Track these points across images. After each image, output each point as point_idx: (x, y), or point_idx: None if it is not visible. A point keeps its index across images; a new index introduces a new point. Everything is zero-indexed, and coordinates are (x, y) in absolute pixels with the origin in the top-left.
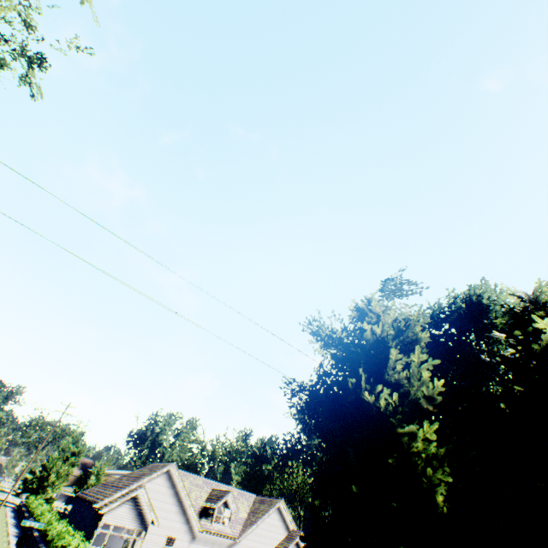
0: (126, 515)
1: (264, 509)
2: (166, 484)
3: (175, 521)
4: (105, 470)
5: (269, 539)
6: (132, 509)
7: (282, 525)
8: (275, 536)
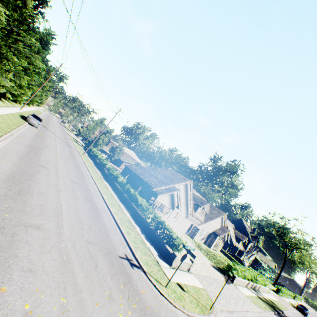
0: (166, 200)
1: (215, 213)
2: (183, 189)
3: (182, 207)
4: (124, 148)
5: (213, 226)
6: (169, 198)
7: (220, 223)
8: (216, 226)
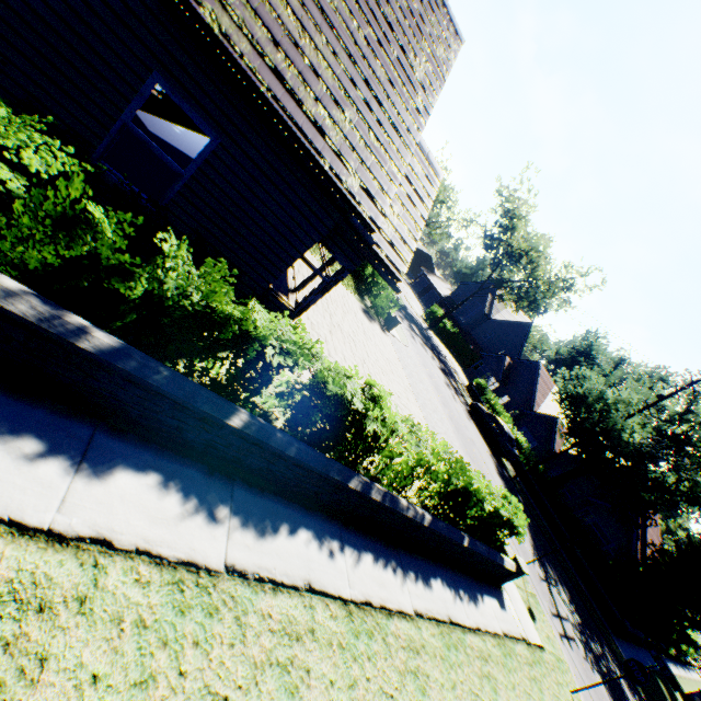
0: None
1: None
2: None
3: None
4: None
5: None
6: None
7: None
8: None
